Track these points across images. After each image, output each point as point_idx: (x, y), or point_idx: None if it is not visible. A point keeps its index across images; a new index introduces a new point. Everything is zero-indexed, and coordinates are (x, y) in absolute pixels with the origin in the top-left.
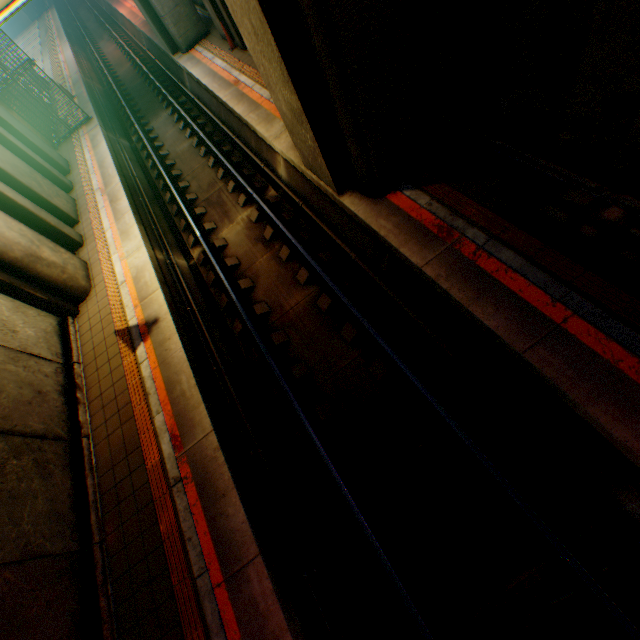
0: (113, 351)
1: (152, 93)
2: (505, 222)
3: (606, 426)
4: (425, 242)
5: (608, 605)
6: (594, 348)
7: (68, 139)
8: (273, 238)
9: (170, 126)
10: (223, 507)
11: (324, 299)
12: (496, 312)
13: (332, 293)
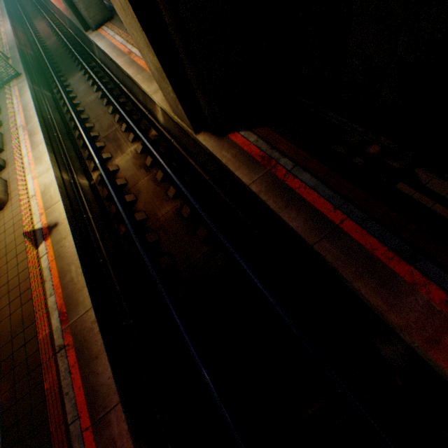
0: (21, 248)
1: (71, 59)
2: (306, 154)
3: (366, 295)
4: (252, 167)
5: (368, 423)
6: (360, 241)
7: (1, 89)
8: (152, 165)
9: (83, 83)
10: (95, 367)
11: (186, 209)
12: (297, 216)
13: (191, 204)
